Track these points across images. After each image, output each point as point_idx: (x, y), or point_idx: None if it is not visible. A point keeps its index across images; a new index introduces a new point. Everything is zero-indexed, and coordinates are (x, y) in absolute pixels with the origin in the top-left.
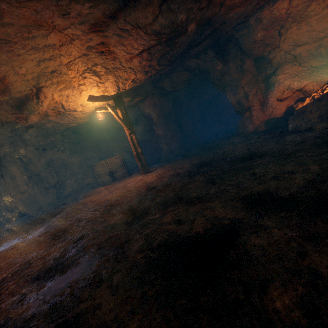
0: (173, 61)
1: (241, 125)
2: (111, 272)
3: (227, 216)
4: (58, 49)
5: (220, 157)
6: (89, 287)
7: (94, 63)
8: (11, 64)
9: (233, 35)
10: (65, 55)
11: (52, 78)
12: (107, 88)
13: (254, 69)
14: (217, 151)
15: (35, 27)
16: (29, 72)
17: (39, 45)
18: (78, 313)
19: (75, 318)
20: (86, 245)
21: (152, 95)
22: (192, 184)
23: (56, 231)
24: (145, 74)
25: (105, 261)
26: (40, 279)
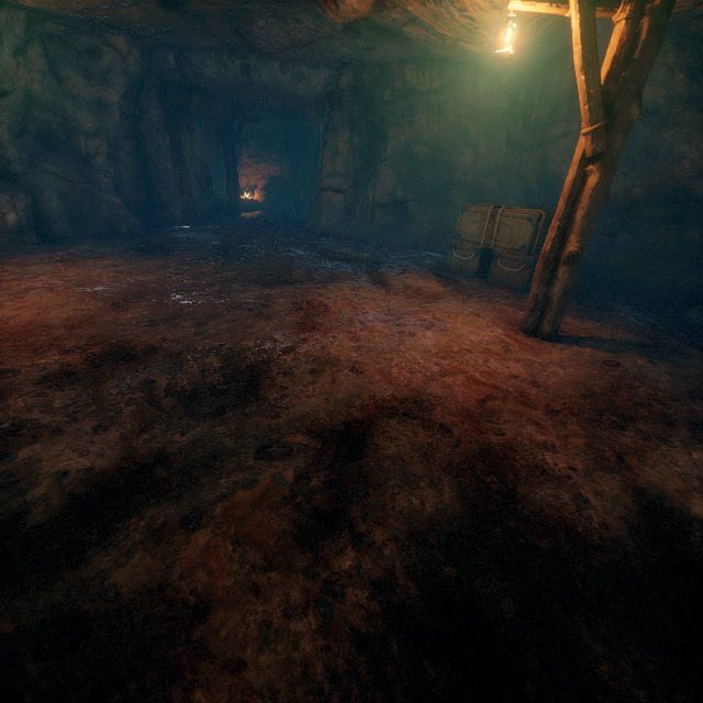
0: None
1: None
2: None
3: None
4: None
5: None
6: None
7: None
8: None
9: None
10: None
11: None
12: None
13: None
14: None
15: None
16: None
17: None
18: None
19: None
20: None
21: None
22: None
23: (144, 339)
24: None
25: None
26: None
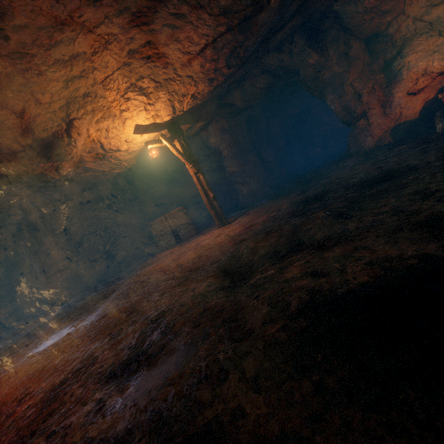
0: (247, 58)
1: (353, 141)
2: (235, 357)
3: (406, 254)
4: (90, 60)
5: (335, 185)
6: (207, 382)
7: (139, 76)
8: (31, 90)
9: (331, 6)
10: (99, 68)
11: (84, 104)
12: (158, 112)
13: (366, 55)
14: (325, 180)
15: (57, 29)
16: (55, 99)
17: (64, 57)
18: (204, 425)
19: (203, 434)
20: (173, 323)
21: (219, 117)
22: (311, 224)
23: (119, 312)
24: (209, 83)
25: (214, 342)
26: (116, 377)
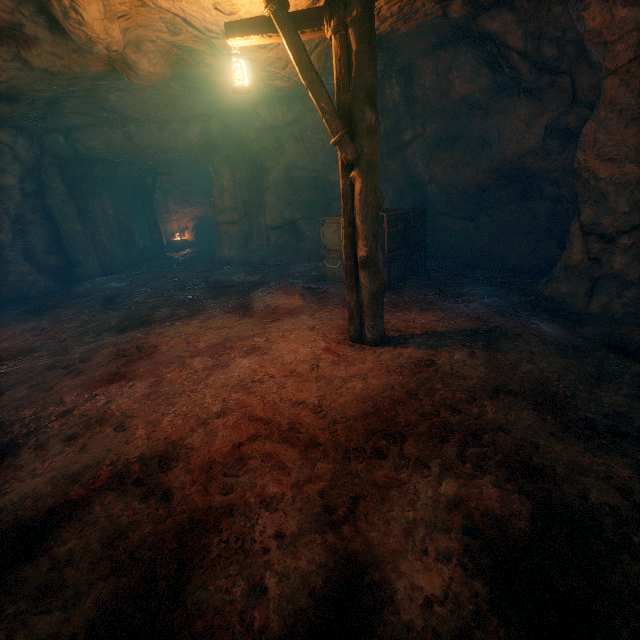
0: None
1: None
2: None
3: None
4: None
5: None
6: None
7: None
8: None
9: None
10: None
11: None
12: None
13: None
14: None
15: None
16: None
17: None
18: None
19: None
20: None
21: None
22: None
23: None
24: None
25: None
26: None
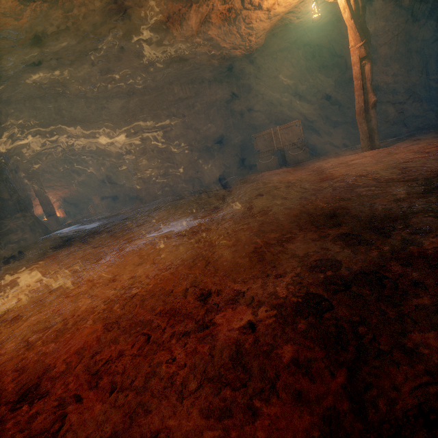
0: None
1: None
2: None
3: None
4: None
5: None
6: None
7: None
8: None
9: None
10: None
11: None
12: None
13: None
14: None
15: None
16: None
17: None
18: None
19: None
20: None
21: None
22: None
23: (296, 211)
24: None
25: None
26: None
